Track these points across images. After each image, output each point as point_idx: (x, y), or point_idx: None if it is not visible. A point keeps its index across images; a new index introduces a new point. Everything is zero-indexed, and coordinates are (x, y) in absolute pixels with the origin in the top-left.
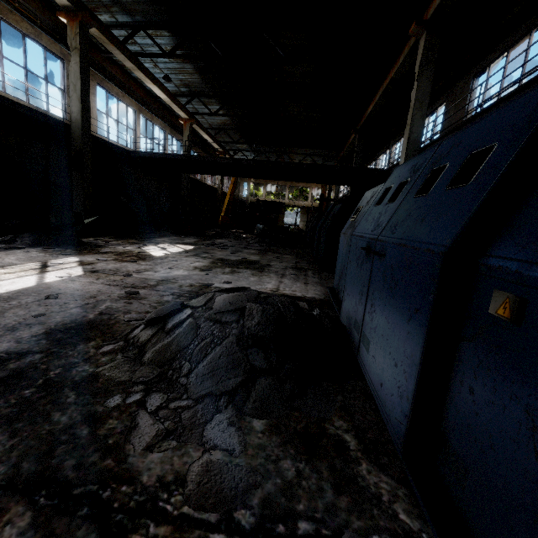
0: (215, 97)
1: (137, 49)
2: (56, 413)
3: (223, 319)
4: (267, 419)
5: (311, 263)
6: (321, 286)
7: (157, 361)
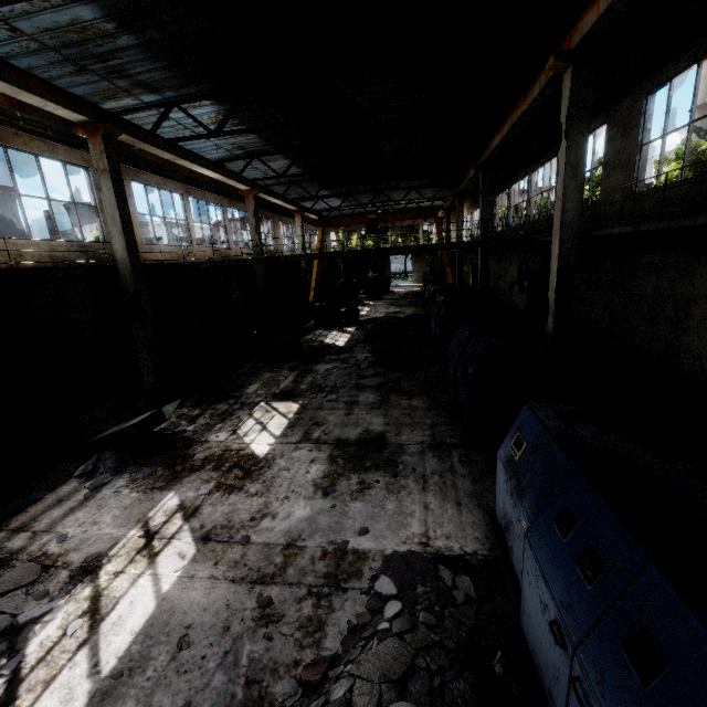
0: (280, 153)
1: (172, 124)
2: None
3: None
4: None
5: (451, 421)
6: (478, 507)
7: None
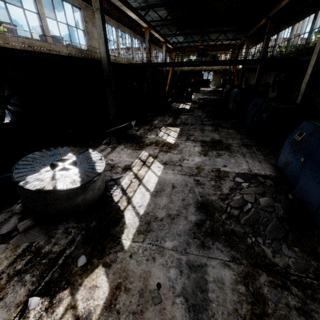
0: (164, 6)
1: None
2: (239, 244)
3: (267, 210)
4: (297, 247)
5: (248, 138)
6: (268, 163)
7: (247, 224)
